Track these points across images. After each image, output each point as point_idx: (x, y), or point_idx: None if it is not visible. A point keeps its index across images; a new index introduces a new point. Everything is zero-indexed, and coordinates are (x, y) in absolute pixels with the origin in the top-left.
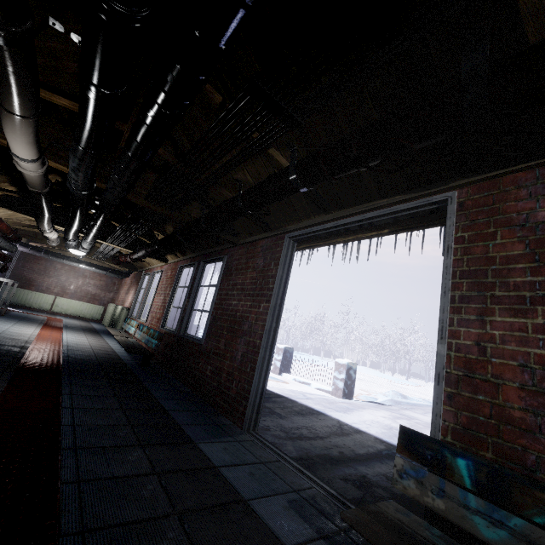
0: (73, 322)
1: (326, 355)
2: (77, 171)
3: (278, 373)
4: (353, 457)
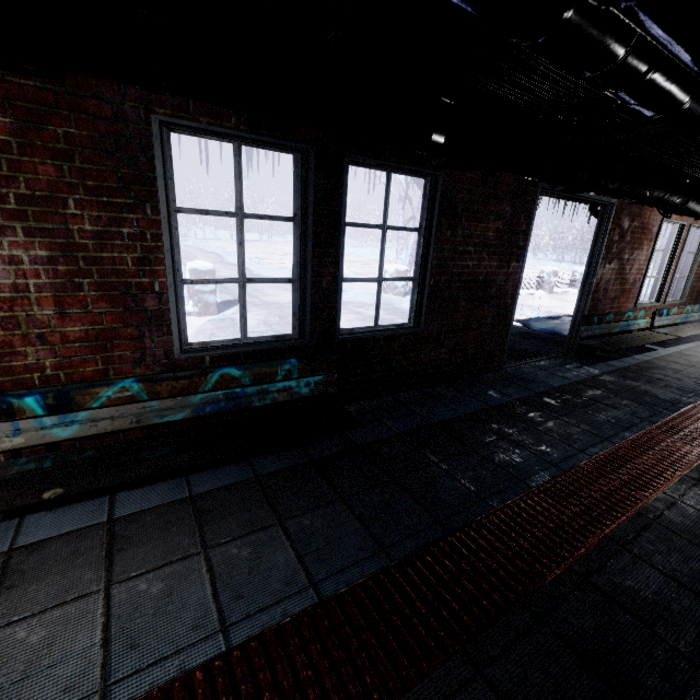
0: None
1: None
2: None
3: None
4: None
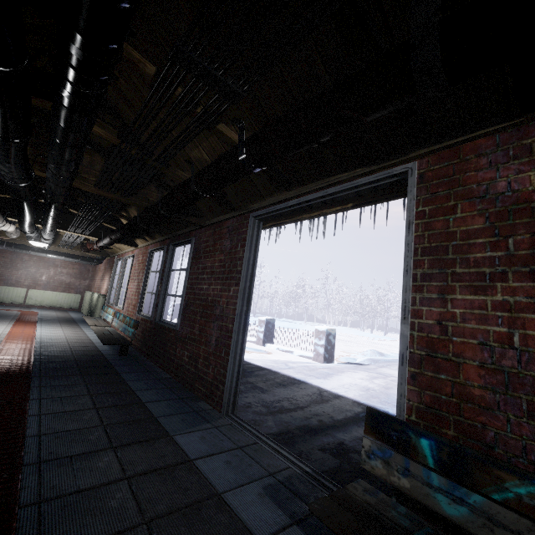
0: (49, 314)
1: (309, 319)
2: (3, 162)
3: (261, 344)
4: (332, 424)
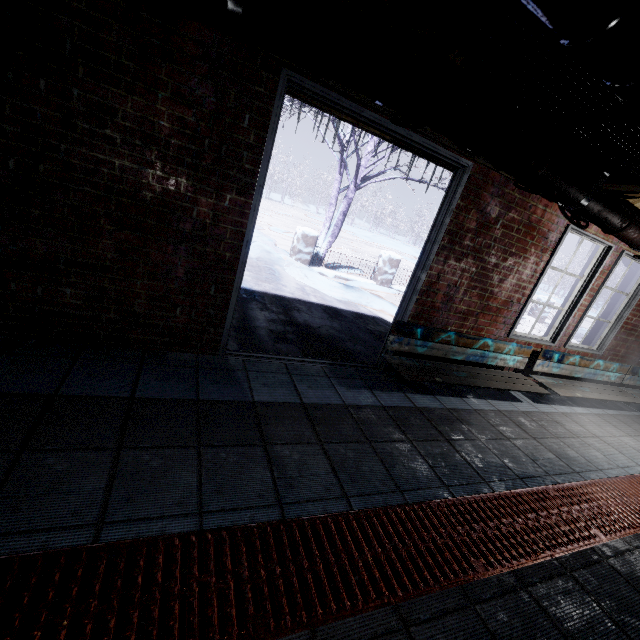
0: None
1: None
2: None
3: None
4: (241, 316)
